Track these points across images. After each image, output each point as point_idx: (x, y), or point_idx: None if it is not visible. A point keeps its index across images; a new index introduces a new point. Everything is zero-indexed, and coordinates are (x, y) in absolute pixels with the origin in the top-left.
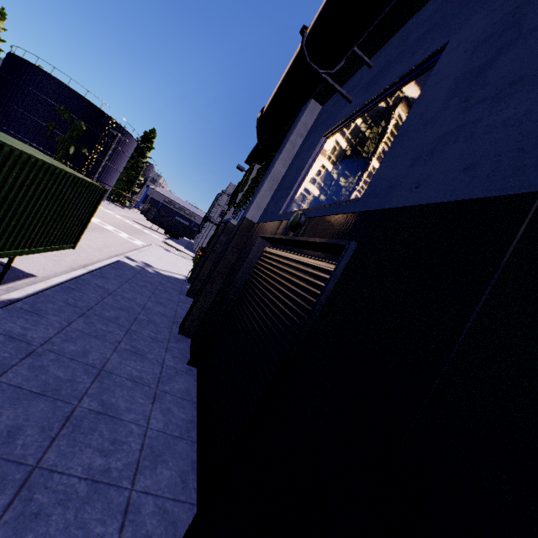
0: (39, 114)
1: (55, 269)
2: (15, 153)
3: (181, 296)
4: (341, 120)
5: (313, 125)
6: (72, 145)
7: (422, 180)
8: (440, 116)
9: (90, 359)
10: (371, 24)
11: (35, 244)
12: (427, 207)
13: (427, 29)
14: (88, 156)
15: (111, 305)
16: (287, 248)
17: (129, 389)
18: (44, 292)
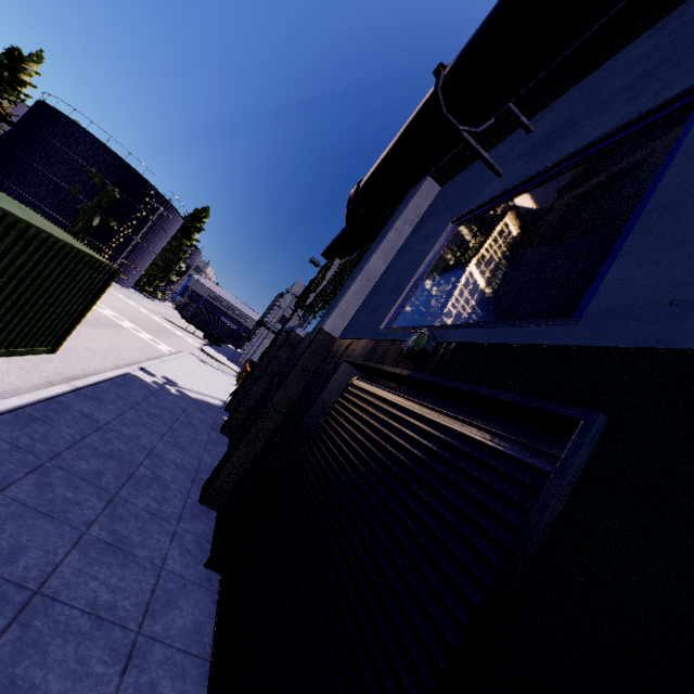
0: (61, 174)
1: (19, 382)
2: None
3: (213, 433)
4: (486, 199)
5: (428, 210)
6: (98, 215)
7: None
8: None
9: (19, 567)
10: (557, 57)
11: None
12: None
13: (648, 68)
14: (117, 231)
15: (95, 449)
16: (394, 386)
17: (82, 639)
18: None
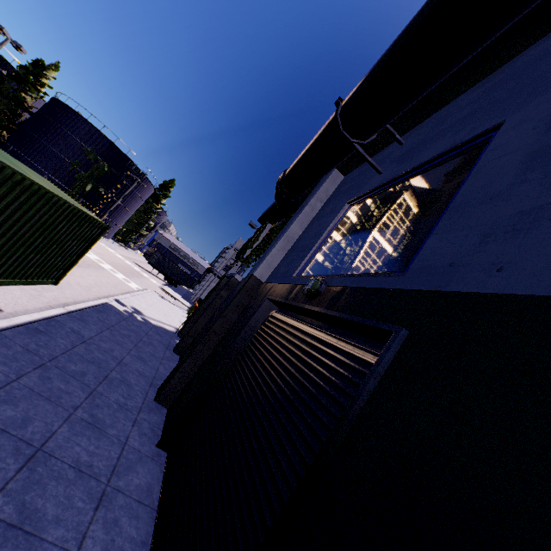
0: (65, 151)
1: (28, 304)
2: (6, 171)
3: (167, 351)
4: (369, 189)
5: (334, 192)
6: (91, 182)
7: (506, 261)
8: (516, 190)
9: (28, 431)
10: (412, 101)
11: (8, 274)
12: (526, 299)
13: (470, 112)
14: (104, 195)
15: (81, 356)
16: (299, 316)
17: (69, 484)
18: (1, 332)
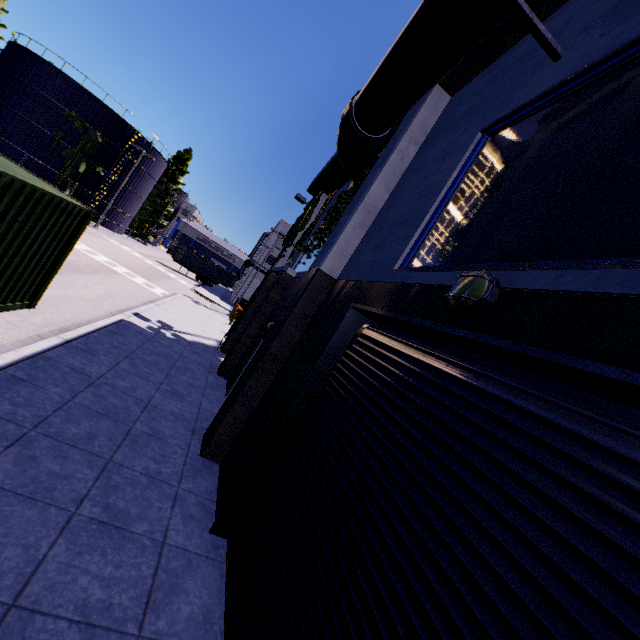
0: (42, 120)
1: (3, 338)
2: None
3: (210, 376)
4: (538, 92)
5: (437, 125)
6: (84, 161)
7: None
8: None
9: None
10: None
11: None
12: None
13: None
14: (104, 177)
15: (86, 408)
16: (423, 341)
17: None
18: None
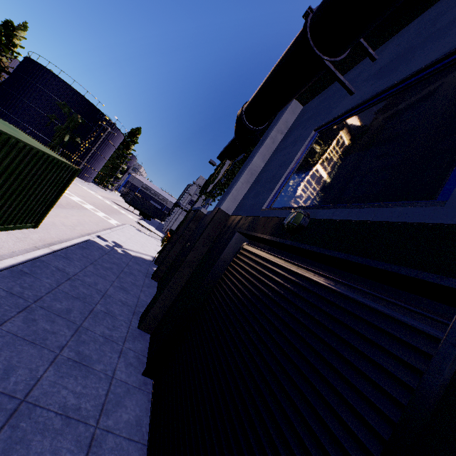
0: (42, 106)
1: (14, 247)
2: None
3: (146, 279)
4: (342, 112)
5: (294, 123)
6: (68, 133)
7: None
8: None
9: (11, 382)
10: None
11: None
12: None
13: None
14: (80, 144)
15: (66, 293)
16: (275, 250)
17: (55, 435)
18: None
